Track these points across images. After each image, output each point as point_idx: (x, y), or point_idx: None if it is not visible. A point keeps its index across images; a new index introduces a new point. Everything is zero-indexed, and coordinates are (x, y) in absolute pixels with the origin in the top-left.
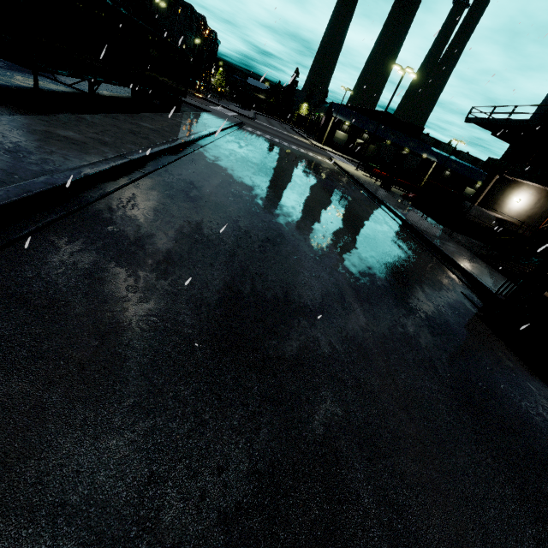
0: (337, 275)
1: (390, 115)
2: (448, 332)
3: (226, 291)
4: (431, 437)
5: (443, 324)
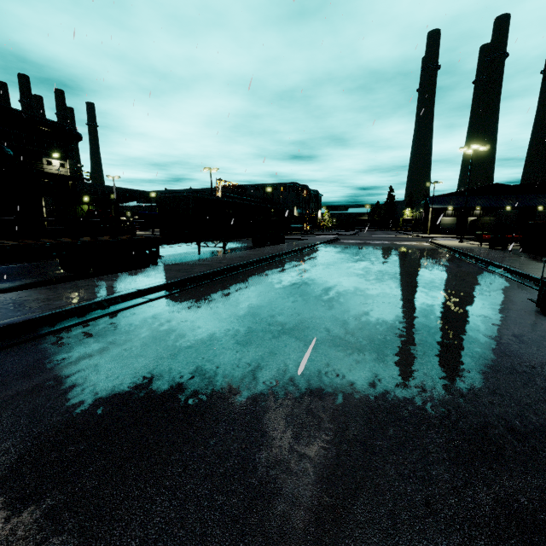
0: (359, 296)
1: (498, 184)
2: (465, 318)
3: (261, 303)
4: (371, 349)
5: (465, 314)
